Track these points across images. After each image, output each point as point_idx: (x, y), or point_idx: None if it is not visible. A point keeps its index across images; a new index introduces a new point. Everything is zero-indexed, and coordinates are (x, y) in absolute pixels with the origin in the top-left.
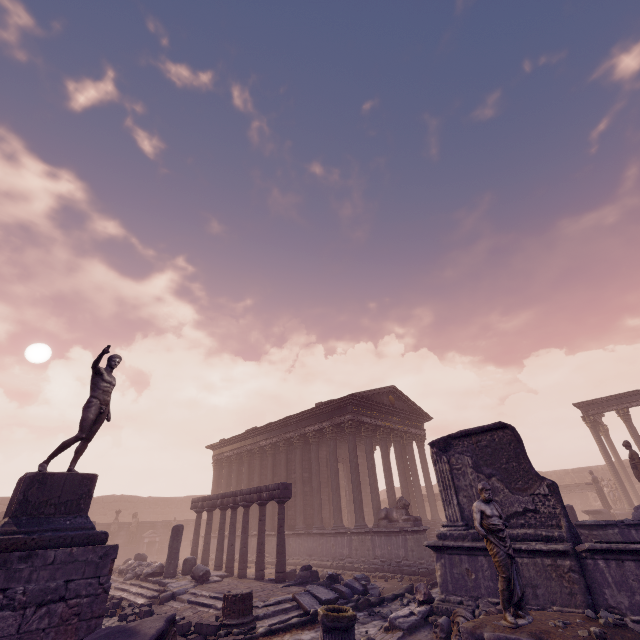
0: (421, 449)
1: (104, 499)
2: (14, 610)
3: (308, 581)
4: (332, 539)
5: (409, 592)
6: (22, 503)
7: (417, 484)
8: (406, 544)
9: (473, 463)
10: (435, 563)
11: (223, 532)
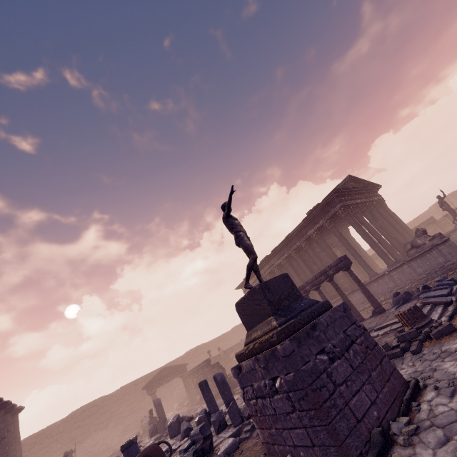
0: (386, 208)
1: (188, 354)
2: (339, 358)
3: (407, 299)
4: (374, 284)
5: None
6: (270, 305)
7: (400, 229)
8: (441, 253)
9: None
10: None
11: None
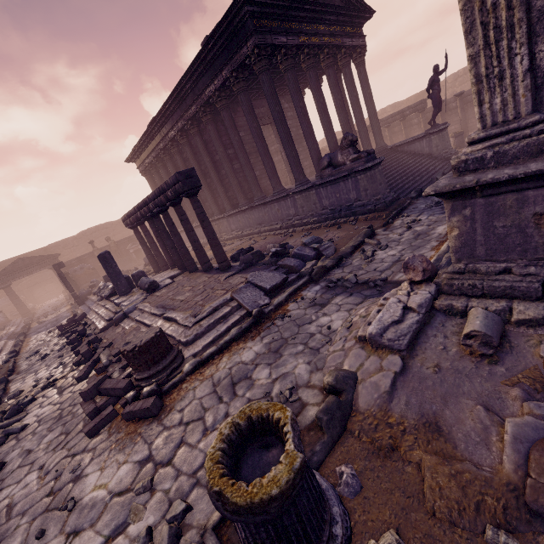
0: (361, 68)
1: (84, 234)
2: None
3: (252, 264)
4: (276, 205)
5: (369, 236)
6: None
7: (359, 115)
8: (357, 186)
9: None
10: (447, 219)
11: (161, 239)
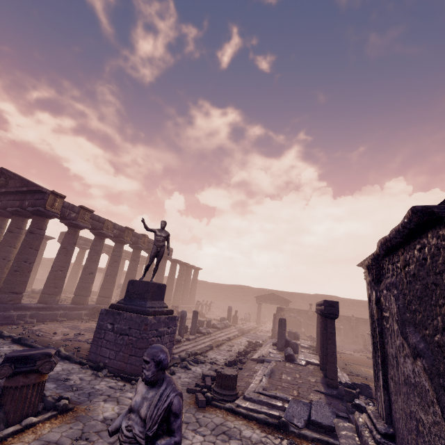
0: None
1: (316, 296)
2: (114, 333)
3: (342, 398)
4: None
5: None
6: (127, 292)
7: None
8: None
9: (396, 313)
10: None
11: None
